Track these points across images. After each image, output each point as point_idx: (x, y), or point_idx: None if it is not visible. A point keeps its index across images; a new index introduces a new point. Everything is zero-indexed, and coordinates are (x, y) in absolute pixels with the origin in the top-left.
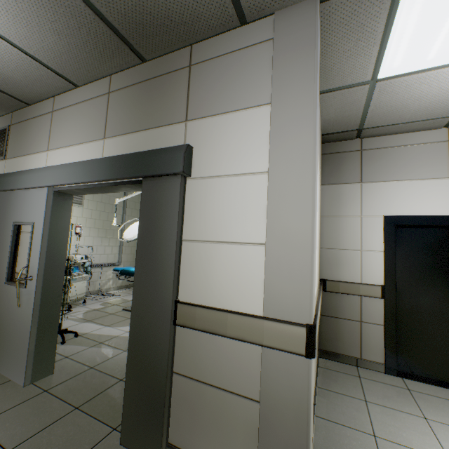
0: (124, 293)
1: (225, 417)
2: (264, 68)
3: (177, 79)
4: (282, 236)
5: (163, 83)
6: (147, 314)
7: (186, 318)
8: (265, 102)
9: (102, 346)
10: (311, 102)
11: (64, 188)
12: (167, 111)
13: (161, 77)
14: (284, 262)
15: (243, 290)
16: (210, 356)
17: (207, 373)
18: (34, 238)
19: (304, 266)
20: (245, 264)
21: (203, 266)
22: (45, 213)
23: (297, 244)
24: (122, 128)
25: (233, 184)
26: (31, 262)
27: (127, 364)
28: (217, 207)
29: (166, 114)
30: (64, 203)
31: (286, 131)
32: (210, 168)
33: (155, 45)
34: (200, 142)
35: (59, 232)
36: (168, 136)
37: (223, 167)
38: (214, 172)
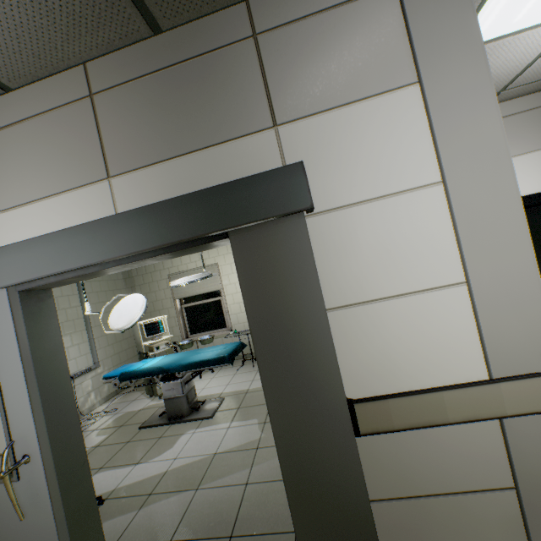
0: (120, 404)
1: (470, 527)
2: (391, 30)
3: (234, 59)
4: (491, 265)
5: (208, 67)
6: (308, 438)
7: (376, 421)
8: (408, 81)
9: (156, 500)
10: (484, 74)
11: (43, 281)
12: (231, 114)
13: (201, 58)
14: (504, 300)
15: (449, 353)
16: (424, 457)
17: (425, 482)
18: (6, 387)
19: (533, 298)
20: (442, 317)
21: (375, 338)
22: (16, 336)
23: (515, 271)
24: (144, 155)
25: (389, 210)
26: (13, 430)
27: (294, 524)
28: (373, 248)
29: (231, 118)
30: (42, 307)
31: (457, 119)
32: (343, 193)
33: (185, 0)
34: (312, 156)
35: (50, 359)
36: (246, 155)
37: (365, 187)
38: (351, 197)
